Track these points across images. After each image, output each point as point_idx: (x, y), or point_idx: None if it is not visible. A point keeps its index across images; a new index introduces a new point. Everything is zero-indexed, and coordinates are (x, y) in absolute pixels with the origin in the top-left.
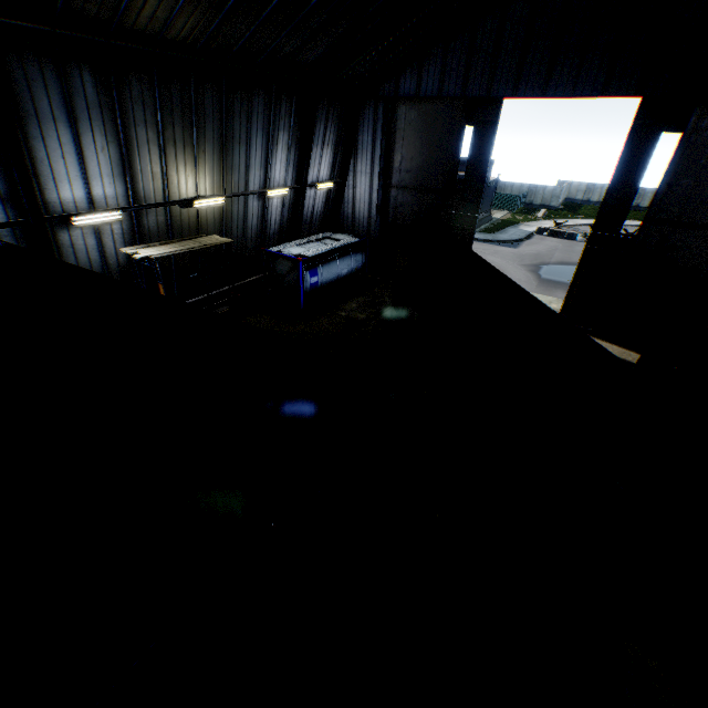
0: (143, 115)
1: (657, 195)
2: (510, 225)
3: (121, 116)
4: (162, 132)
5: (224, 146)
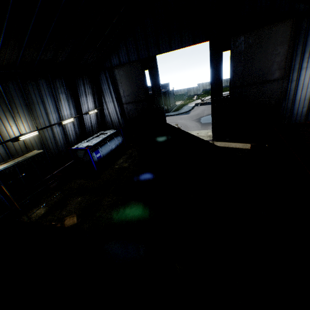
0: None
1: (231, 76)
2: (184, 105)
3: None
4: None
5: (29, 107)
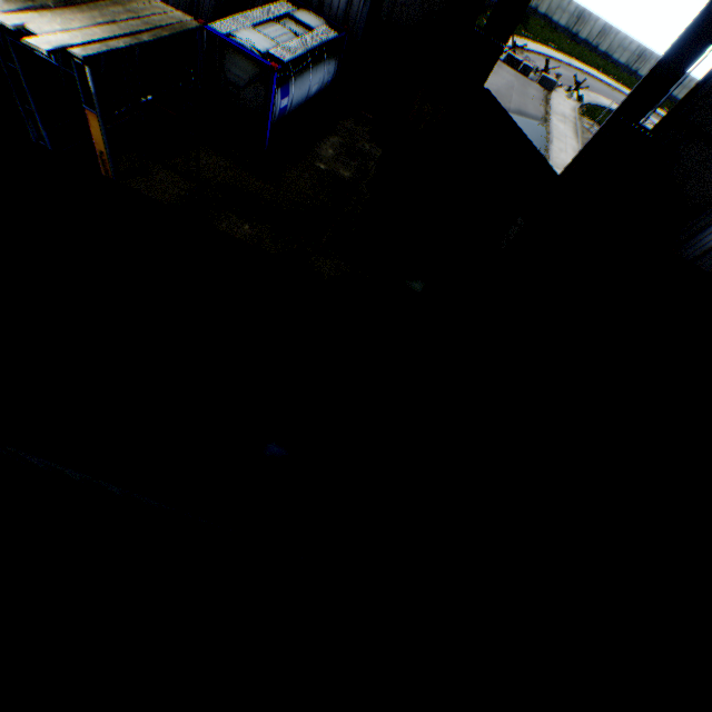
0: None
1: (700, 92)
2: None
3: None
4: None
5: None
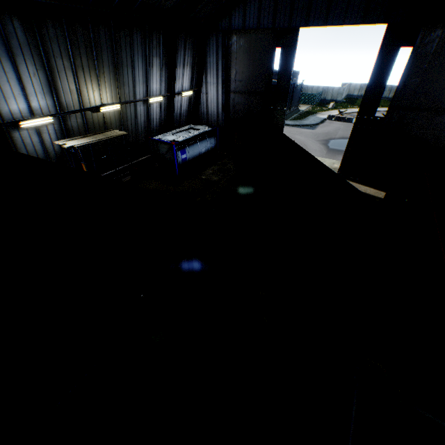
0: (59, 50)
1: (397, 90)
2: (311, 114)
3: (44, 51)
4: (73, 61)
5: (116, 69)
